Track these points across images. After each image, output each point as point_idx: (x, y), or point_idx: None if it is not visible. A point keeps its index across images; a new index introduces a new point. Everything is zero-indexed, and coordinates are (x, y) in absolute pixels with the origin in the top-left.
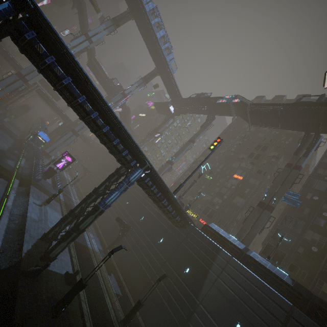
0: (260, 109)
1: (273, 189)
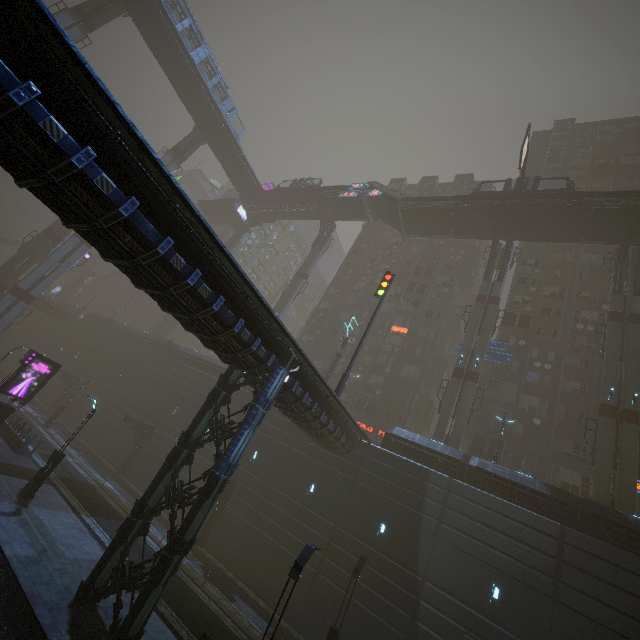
0: (421, 207)
1: (470, 343)
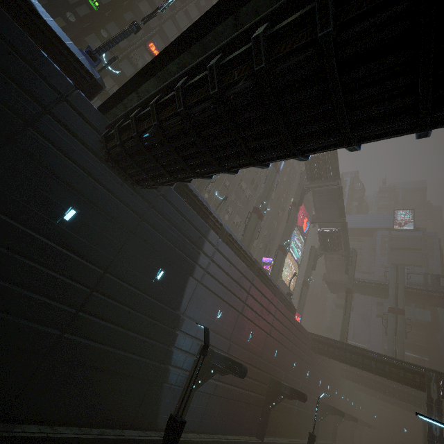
0: None
1: None
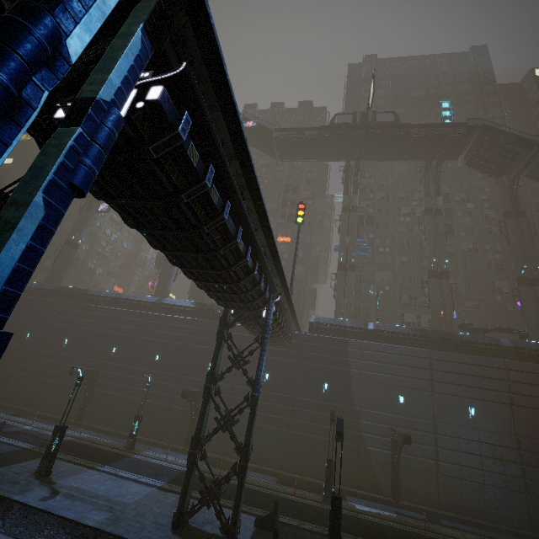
0: (292, 137)
1: (345, 244)
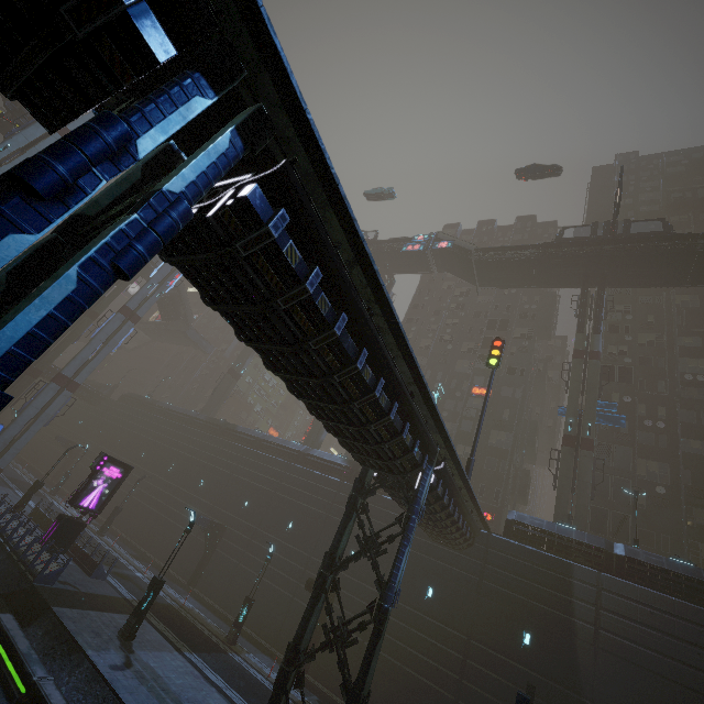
0: (499, 258)
1: (576, 406)
